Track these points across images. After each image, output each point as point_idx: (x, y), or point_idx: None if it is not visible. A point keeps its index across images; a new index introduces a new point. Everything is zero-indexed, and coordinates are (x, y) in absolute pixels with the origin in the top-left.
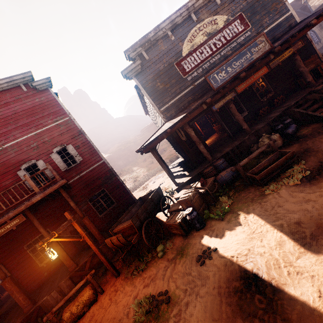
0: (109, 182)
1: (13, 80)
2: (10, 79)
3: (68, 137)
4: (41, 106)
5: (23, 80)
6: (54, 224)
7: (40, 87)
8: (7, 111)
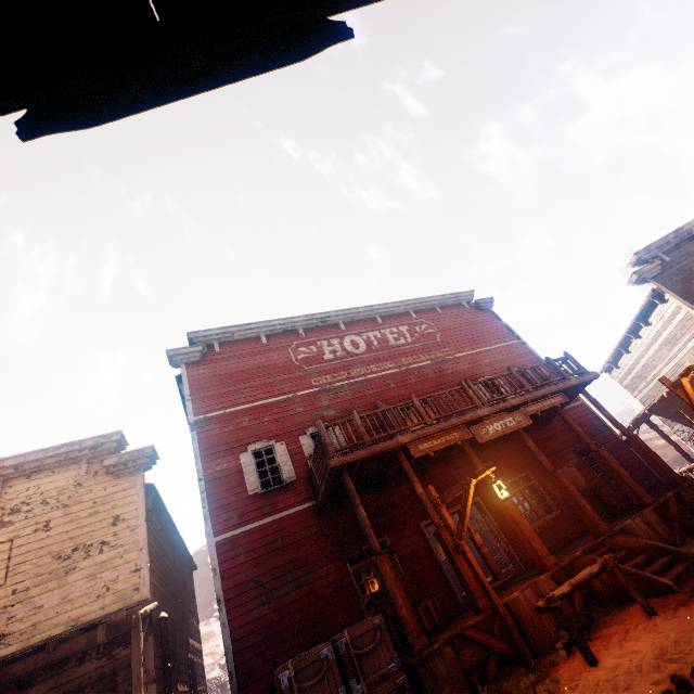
0: (602, 435)
1: (458, 296)
2: (456, 295)
3: (523, 361)
4: (485, 324)
5: (466, 298)
6: (534, 469)
7: (483, 305)
8: (454, 324)
